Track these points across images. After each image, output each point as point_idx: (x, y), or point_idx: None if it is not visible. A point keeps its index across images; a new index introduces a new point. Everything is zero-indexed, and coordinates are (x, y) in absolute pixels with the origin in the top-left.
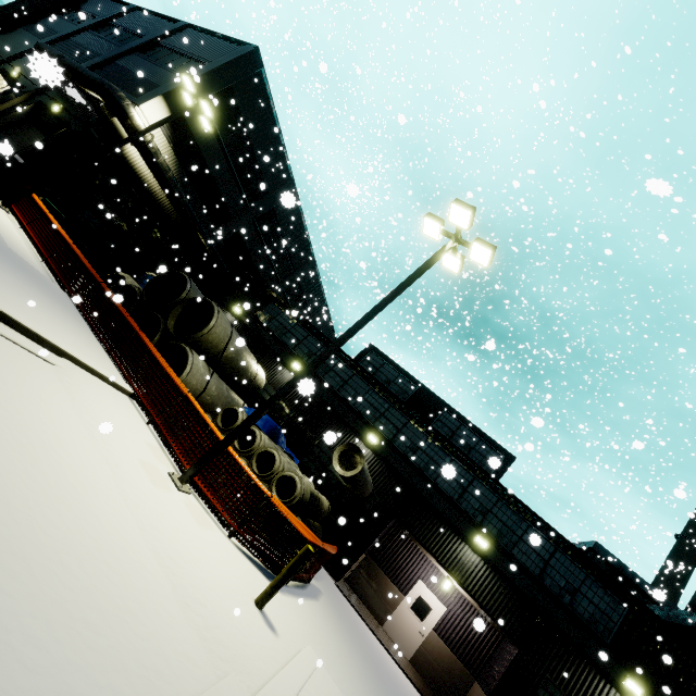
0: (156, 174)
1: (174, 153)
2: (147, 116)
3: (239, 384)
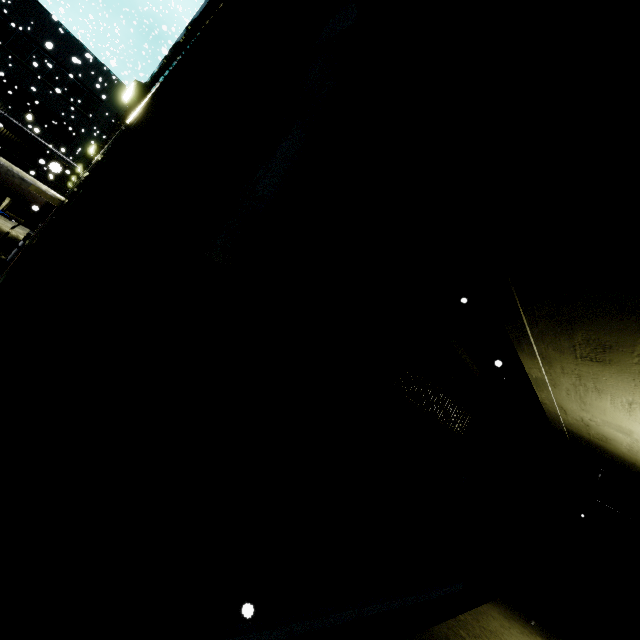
0: None
1: None
2: None
3: None
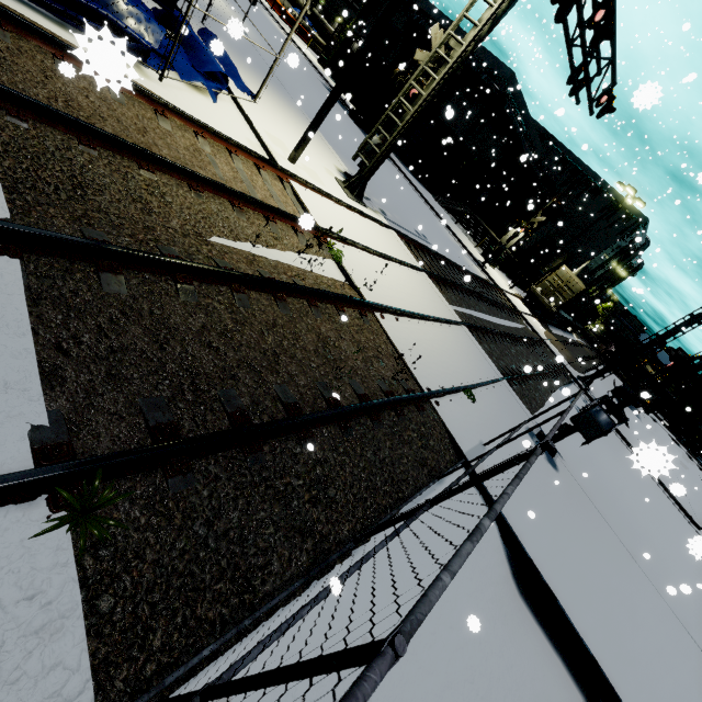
0: None
1: None
2: None
3: (298, 8)
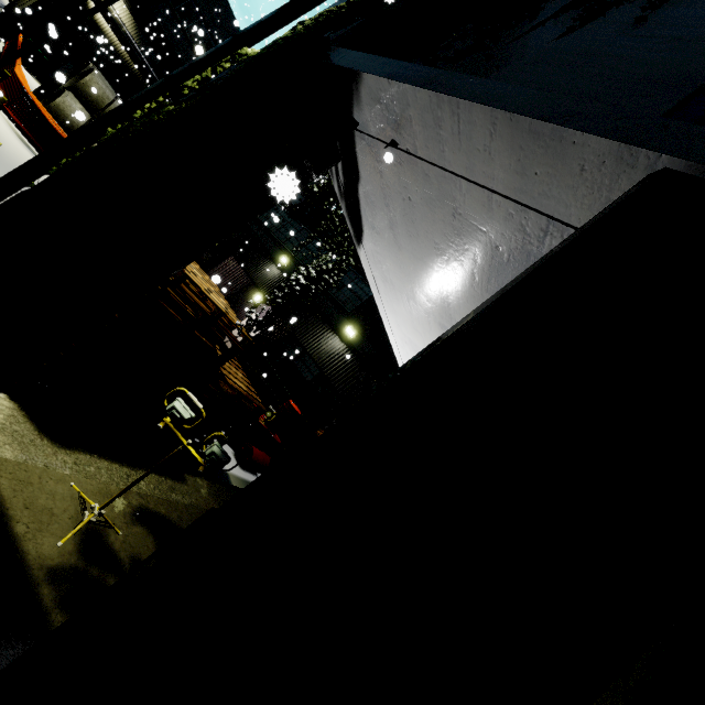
0: (113, 29)
1: (133, 18)
2: None
3: None
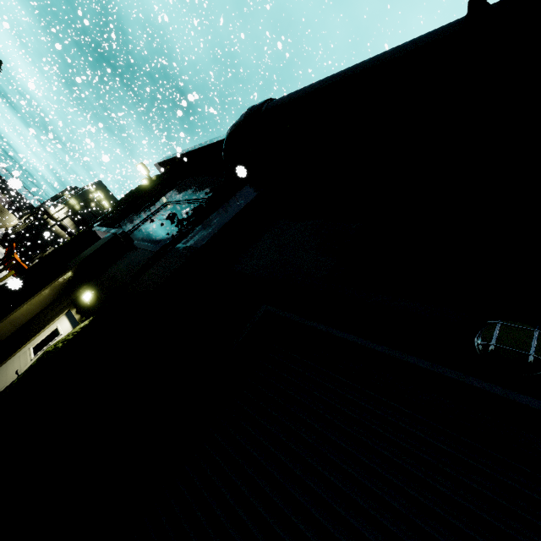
0: (63, 229)
1: (73, 223)
2: (59, 212)
3: None
